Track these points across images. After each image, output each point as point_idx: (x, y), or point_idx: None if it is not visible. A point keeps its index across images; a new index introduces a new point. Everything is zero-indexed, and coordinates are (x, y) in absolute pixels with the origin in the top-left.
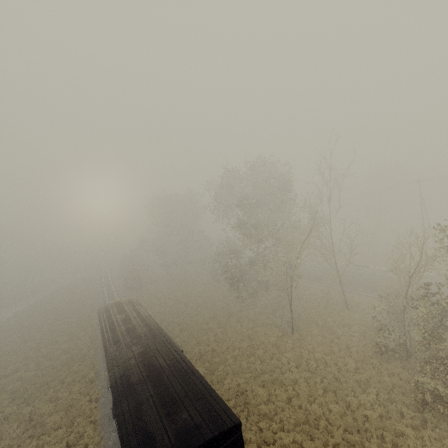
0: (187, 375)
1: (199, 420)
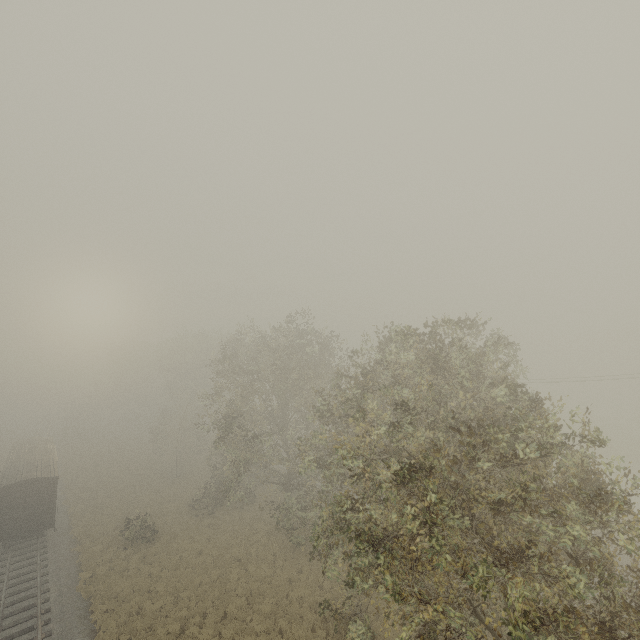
0: (50, 466)
1: (40, 474)
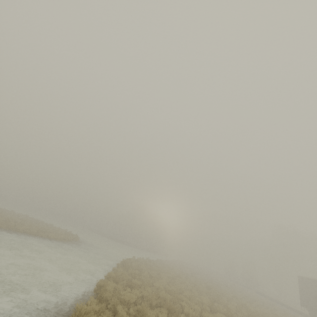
0: None
1: None
